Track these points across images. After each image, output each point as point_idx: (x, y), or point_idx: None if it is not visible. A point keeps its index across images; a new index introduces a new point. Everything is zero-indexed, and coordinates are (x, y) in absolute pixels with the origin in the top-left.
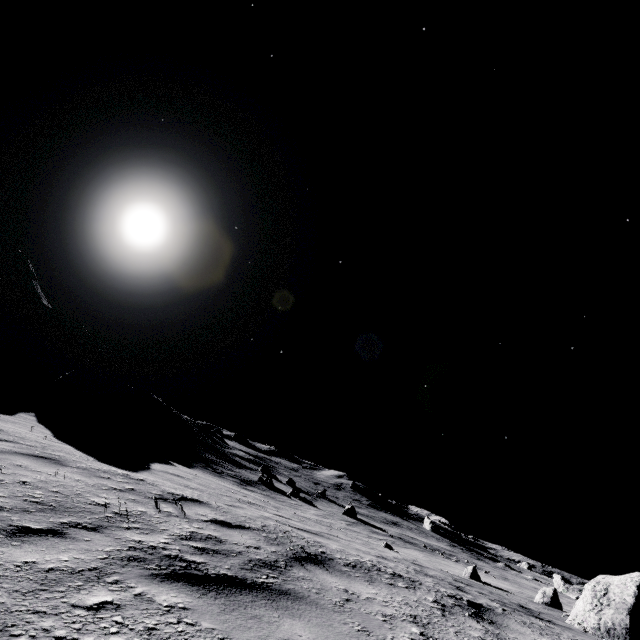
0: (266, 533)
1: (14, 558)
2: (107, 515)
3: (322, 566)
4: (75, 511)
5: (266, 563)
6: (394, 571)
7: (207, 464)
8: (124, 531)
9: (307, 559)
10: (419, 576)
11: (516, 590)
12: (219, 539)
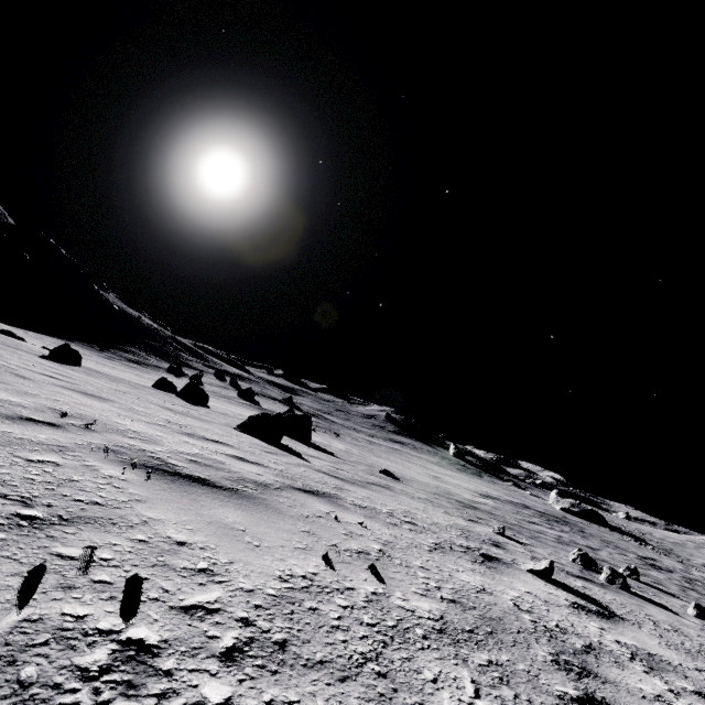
0: None
1: None
2: None
3: None
4: None
5: None
6: None
7: (105, 348)
8: None
9: None
10: None
11: None
12: None
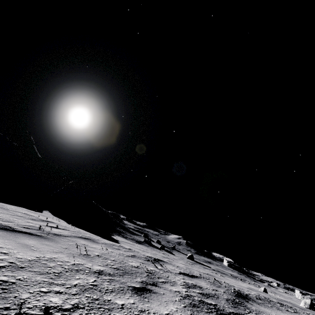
0: (206, 279)
1: (159, 311)
2: (146, 274)
3: (251, 300)
4: (134, 273)
5: (233, 301)
6: (275, 300)
7: (119, 233)
8: (164, 285)
9: (240, 296)
10: (282, 302)
11: (285, 300)
12: (198, 286)
